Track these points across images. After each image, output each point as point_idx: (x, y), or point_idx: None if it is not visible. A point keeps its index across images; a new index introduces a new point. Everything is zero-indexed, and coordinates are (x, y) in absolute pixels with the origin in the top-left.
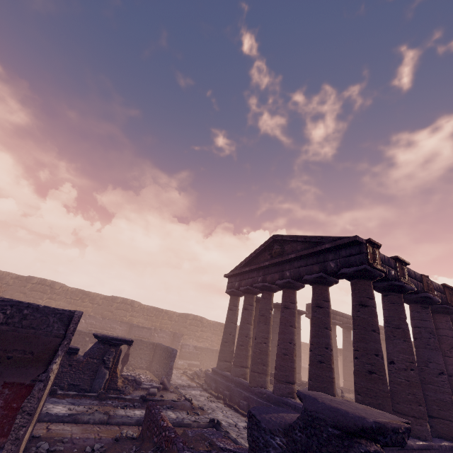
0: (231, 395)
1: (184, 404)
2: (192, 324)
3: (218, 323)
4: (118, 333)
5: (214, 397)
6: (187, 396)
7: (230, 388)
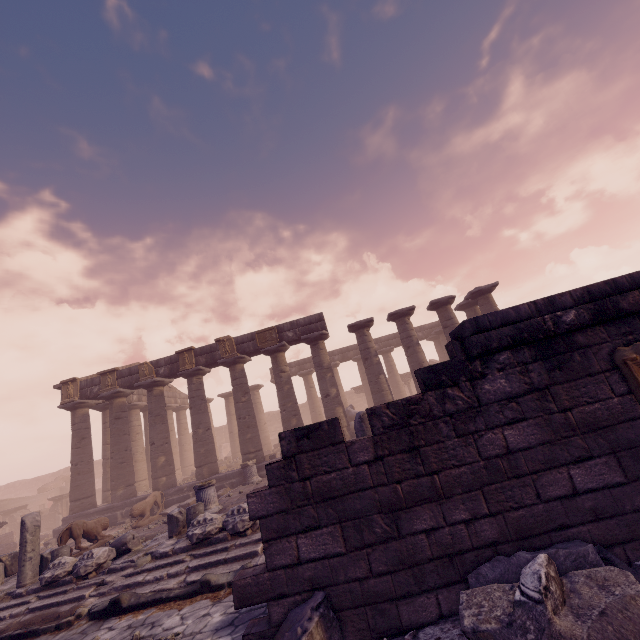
0: None
1: None
2: None
3: None
4: None
5: None
6: None
7: None
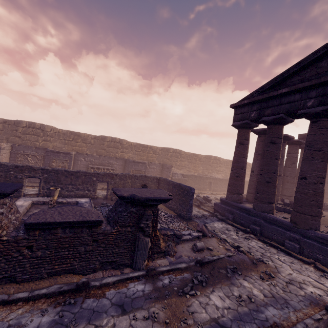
0: (263, 230)
1: (243, 260)
2: (172, 156)
3: (193, 154)
4: (116, 168)
5: (239, 230)
6: (221, 236)
7: (258, 223)
